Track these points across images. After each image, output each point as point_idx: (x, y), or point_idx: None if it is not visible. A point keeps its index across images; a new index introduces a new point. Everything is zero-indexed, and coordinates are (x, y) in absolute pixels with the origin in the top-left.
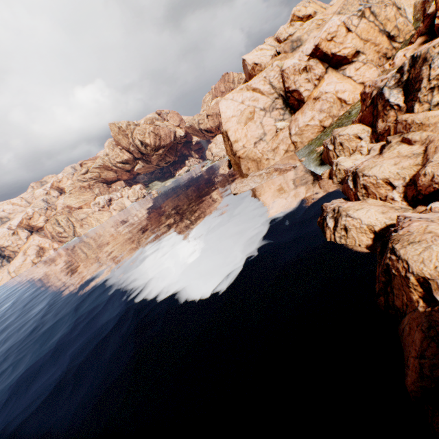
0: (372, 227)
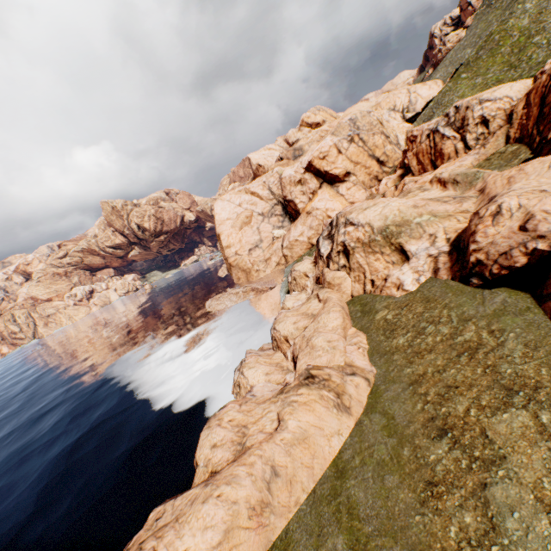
0: None
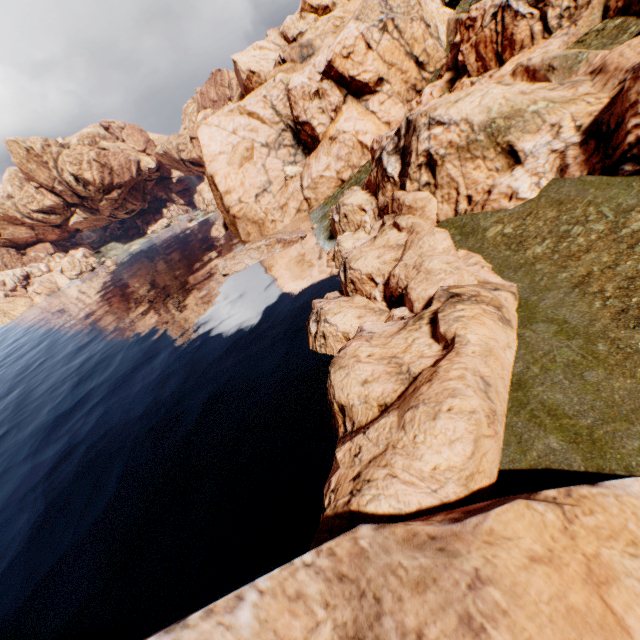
0: (348, 335)
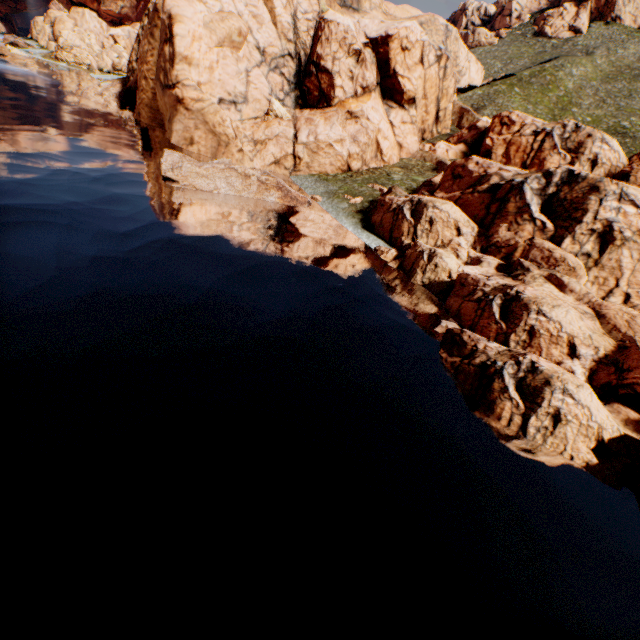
0: (601, 430)
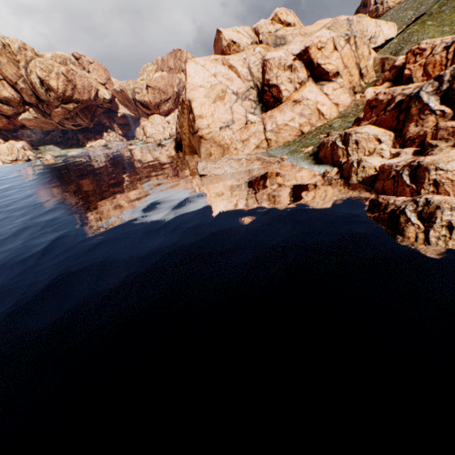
0: None
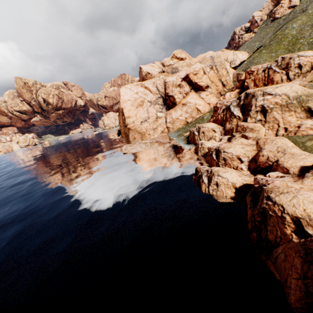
0: (235, 184)
